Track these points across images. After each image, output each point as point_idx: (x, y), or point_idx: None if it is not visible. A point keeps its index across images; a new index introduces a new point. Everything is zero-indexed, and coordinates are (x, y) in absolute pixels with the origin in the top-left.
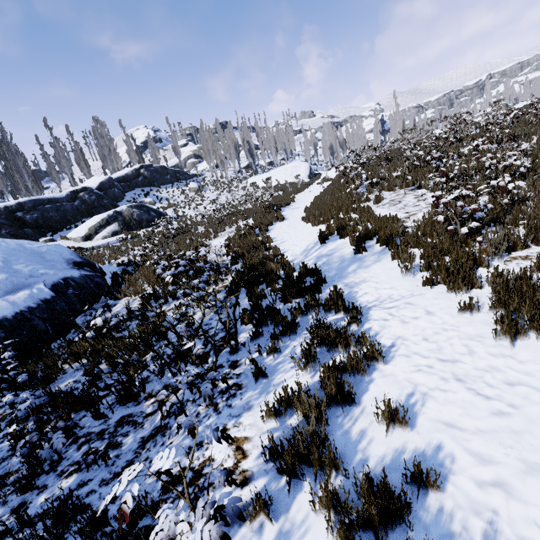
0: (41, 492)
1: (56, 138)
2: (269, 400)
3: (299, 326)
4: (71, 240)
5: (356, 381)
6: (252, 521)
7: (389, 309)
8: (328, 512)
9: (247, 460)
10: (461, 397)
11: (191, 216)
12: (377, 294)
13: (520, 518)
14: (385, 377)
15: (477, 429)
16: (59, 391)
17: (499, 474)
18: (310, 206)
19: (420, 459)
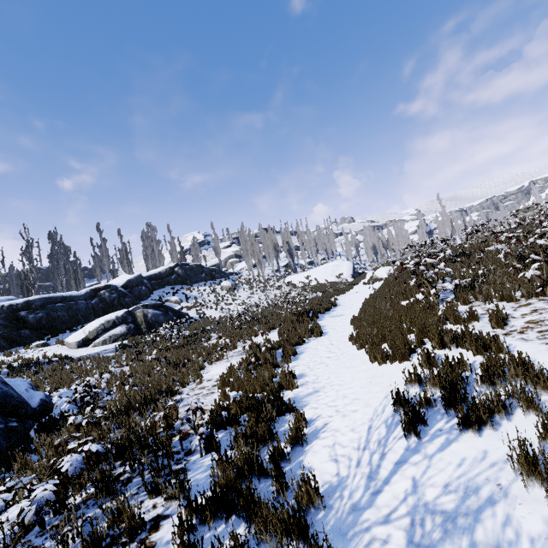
0: None
1: (104, 240)
2: None
3: None
4: (66, 344)
5: None
6: None
7: None
8: None
9: None
10: None
11: (213, 318)
12: None
13: None
14: None
15: None
16: None
17: None
18: (359, 315)
19: None
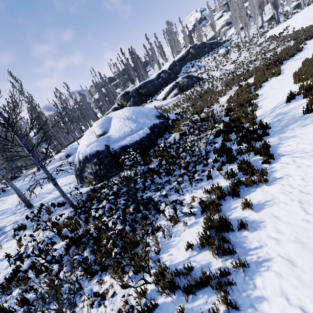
0: (146, 194)
1: (150, 44)
2: (209, 187)
3: (237, 159)
4: (158, 100)
5: (247, 189)
6: (189, 217)
7: (295, 157)
8: (206, 221)
9: (194, 203)
10: (293, 209)
11: (216, 77)
12: (295, 147)
13: (273, 249)
14: (262, 191)
15: (287, 222)
16: (151, 168)
17: (280, 237)
18: (308, 58)
19: (251, 222)
